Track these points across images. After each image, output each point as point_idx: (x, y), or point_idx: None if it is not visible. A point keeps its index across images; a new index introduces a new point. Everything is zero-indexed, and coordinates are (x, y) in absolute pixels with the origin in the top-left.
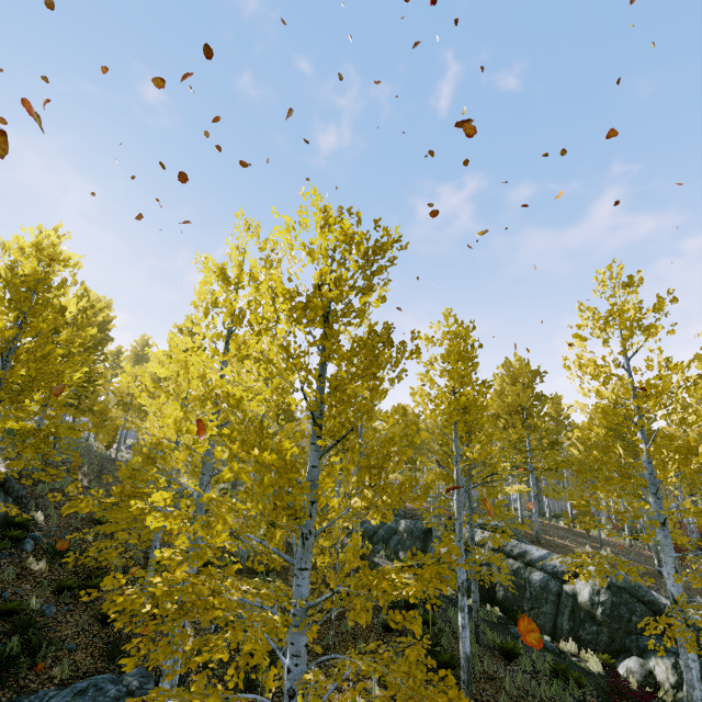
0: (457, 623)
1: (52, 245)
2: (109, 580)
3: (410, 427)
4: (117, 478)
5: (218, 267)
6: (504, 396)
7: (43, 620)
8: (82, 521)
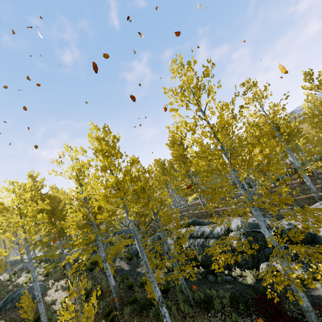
0: (179, 297)
1: None
2: None
3: None
4: None
5: None
6: (172, 153)
7: None
8: None
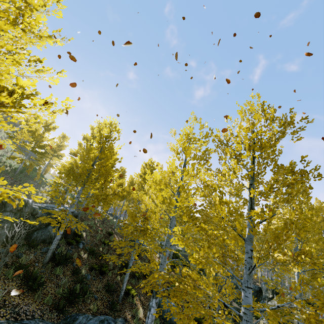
0: None
1: (114, 123)
2: (152, 265)
3: (306, 220)
4: (108, 226)
5: (186, 133)
6: None
7: (87, 280)
8: (98, 241)
